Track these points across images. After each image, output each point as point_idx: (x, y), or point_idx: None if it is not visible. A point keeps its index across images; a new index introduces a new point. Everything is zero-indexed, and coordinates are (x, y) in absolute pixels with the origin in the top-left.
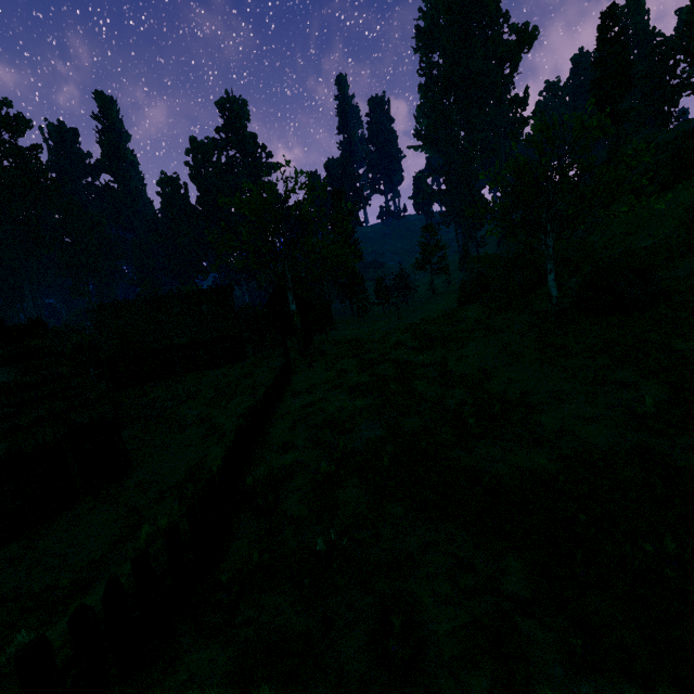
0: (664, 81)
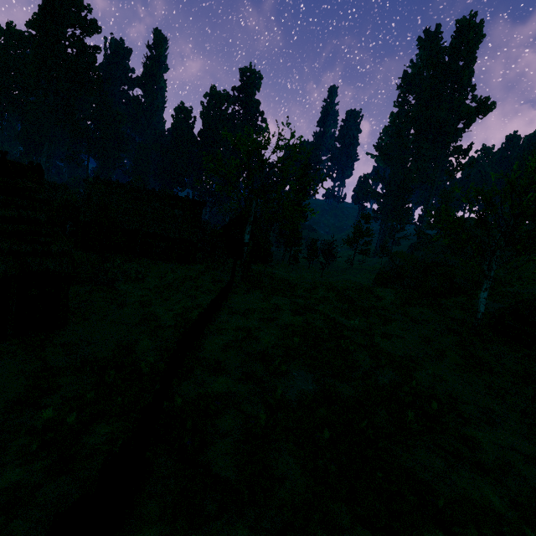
0: None
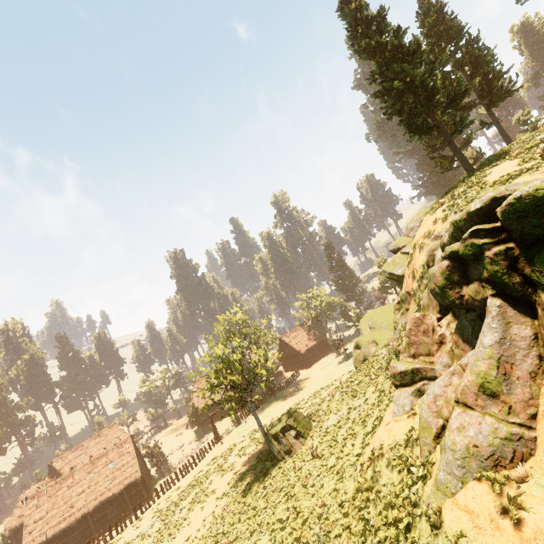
0: None
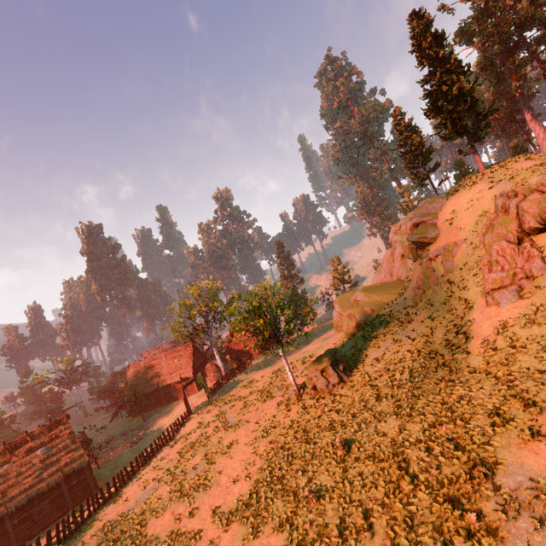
0: (510, 97)
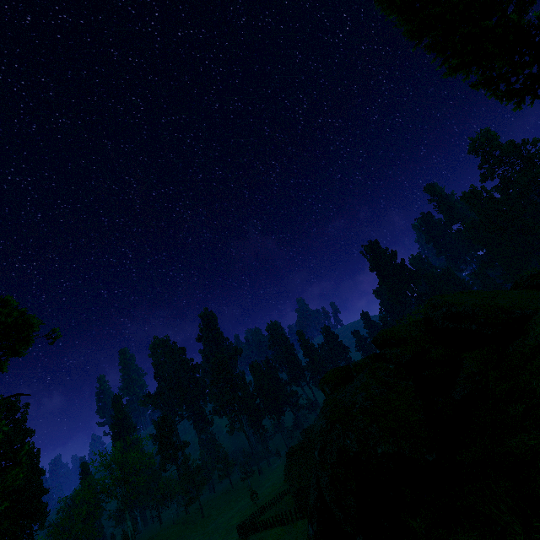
0: None
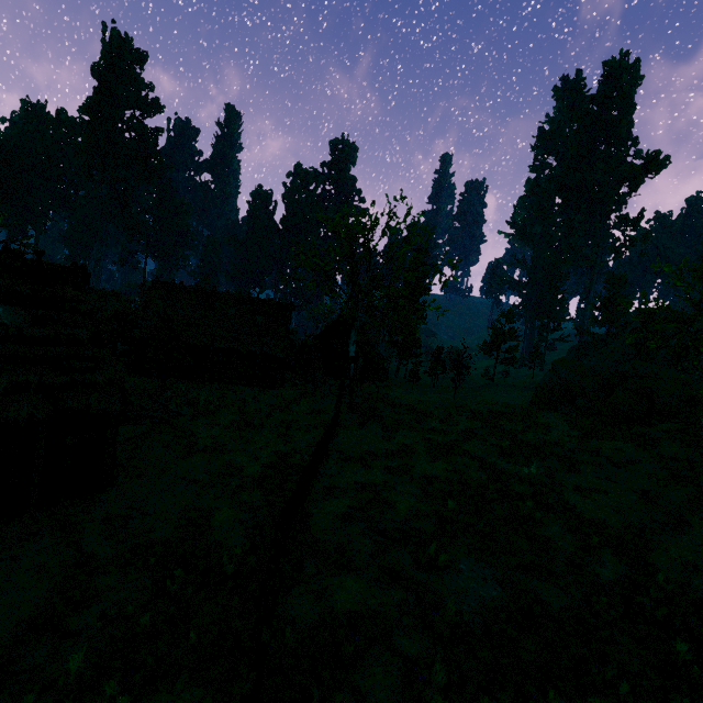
0: None
